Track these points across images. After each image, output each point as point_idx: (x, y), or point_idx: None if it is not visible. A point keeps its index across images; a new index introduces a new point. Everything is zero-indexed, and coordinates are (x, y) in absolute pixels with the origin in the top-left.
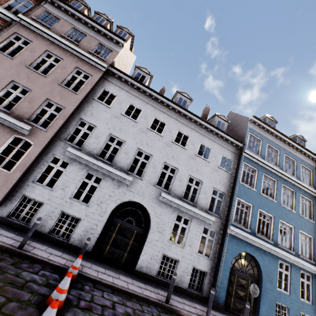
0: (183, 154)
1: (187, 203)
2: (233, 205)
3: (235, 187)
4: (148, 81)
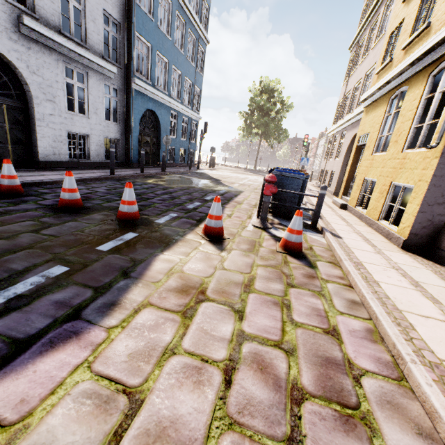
0: None
1: (73, 42)
2: (133, 46)
3: (132, 13)
4: None
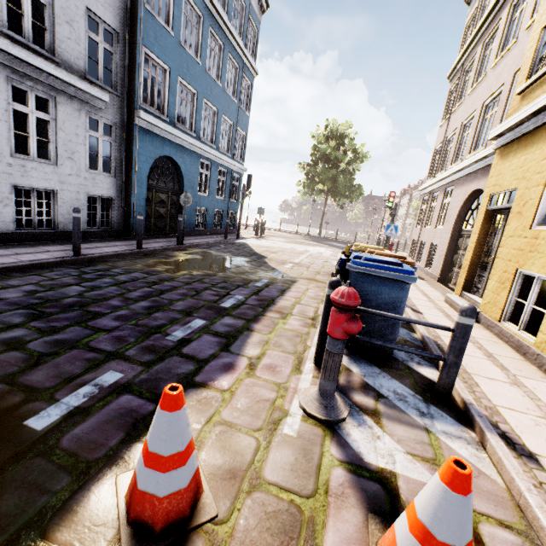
0: None
1: (28, 49)
2: (139, 65)
3: (137, 19)
4: None
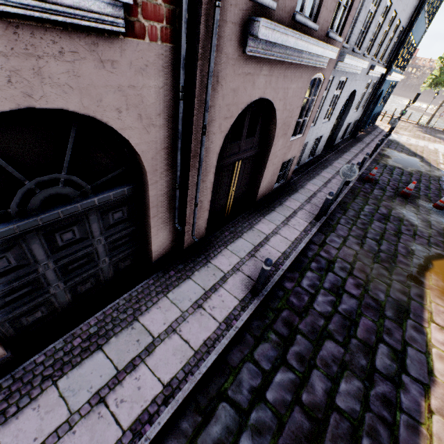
0: None
1: (378, 64)
2: (403, 45)
3: (417, 17)
4: None
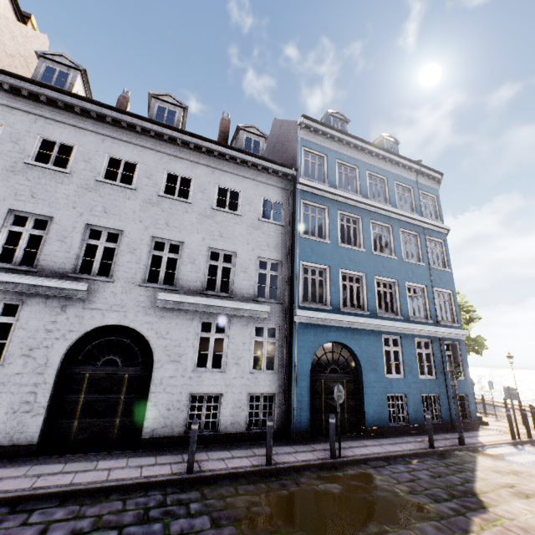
0: (187, 213)
1: (215, 296)
2: (296, 276)
3: (294, 247)
4: (79, 83)
